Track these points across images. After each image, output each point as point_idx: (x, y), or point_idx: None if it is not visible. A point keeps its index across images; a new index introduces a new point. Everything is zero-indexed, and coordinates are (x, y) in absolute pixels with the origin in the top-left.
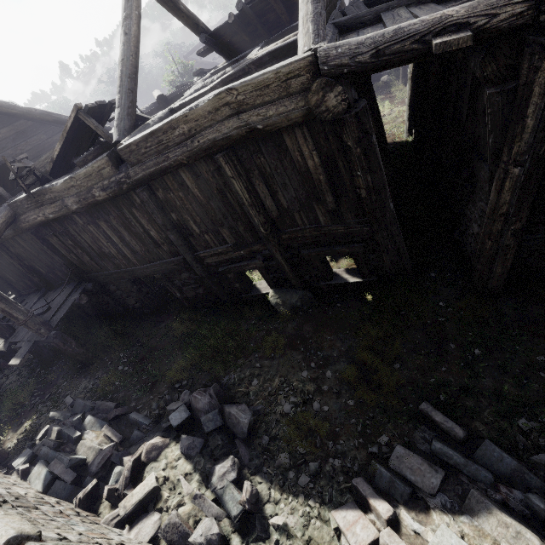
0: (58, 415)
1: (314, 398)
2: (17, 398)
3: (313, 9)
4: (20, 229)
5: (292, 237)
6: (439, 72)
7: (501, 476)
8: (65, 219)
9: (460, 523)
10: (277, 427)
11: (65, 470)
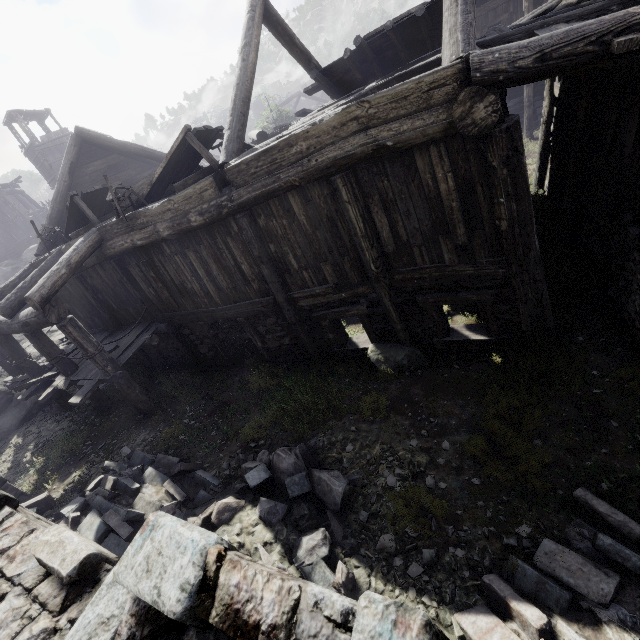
0: (113, 464)
1: (427, 471)
2: (68, 445)
3: (463, 20)
4: (104, 256)
5: (407, 278)
6: (590, 107)
7: None
8: (152, 247)
9: None
10: (378, 503)
11: (120, 523)
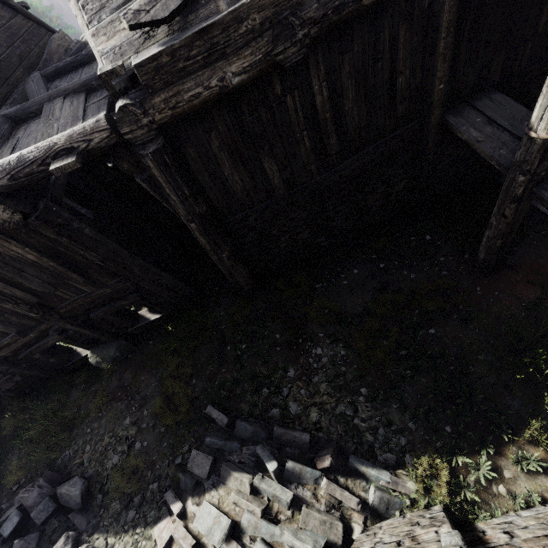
0: None
1: (137, 439)
2: None
3: None
4: None
5: (70, 309)
6: None
7: (248, 440)
8: None
9: (218, 491)
10: (109, 481)
11: None
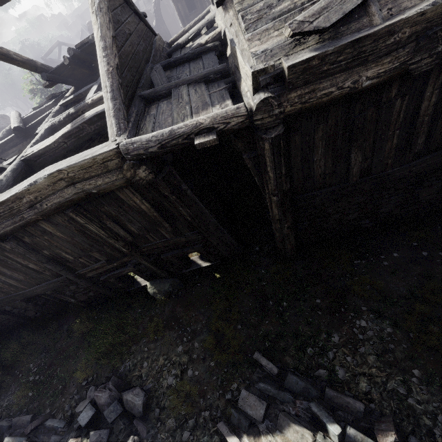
0: None
1: (188, 366)
2: None
3: (113, 106)
4: None
5: (150, 249)
6: None
7: (298, 393)
8: None
9: (275, 437)
10: (164, 399)
11: None
